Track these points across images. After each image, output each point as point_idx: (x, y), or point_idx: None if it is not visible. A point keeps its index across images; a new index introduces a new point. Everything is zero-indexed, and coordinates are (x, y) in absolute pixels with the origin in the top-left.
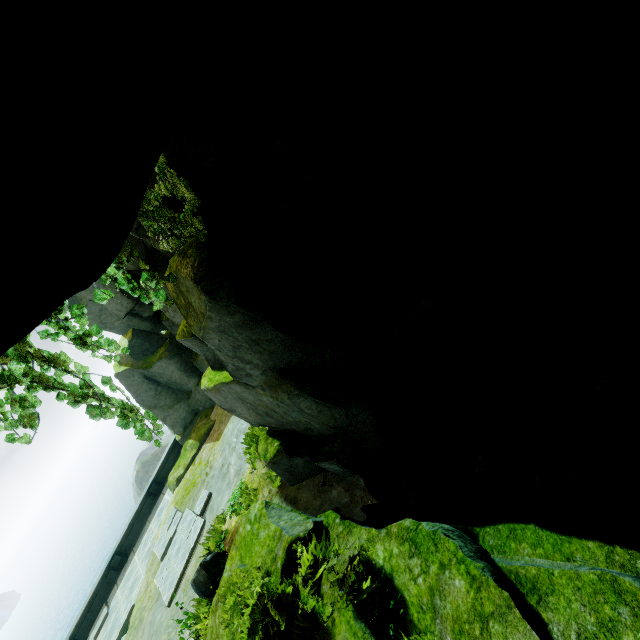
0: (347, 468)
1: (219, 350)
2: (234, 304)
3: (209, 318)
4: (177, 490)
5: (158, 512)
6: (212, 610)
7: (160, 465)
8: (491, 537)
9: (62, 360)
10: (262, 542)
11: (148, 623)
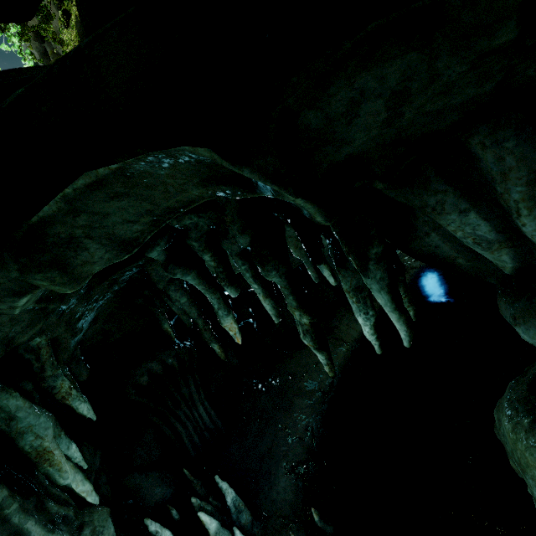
0: None
1: None
2: None
3: None
4: None
5: None
6: None
7: None
8: None
9: None
10: None
11: None
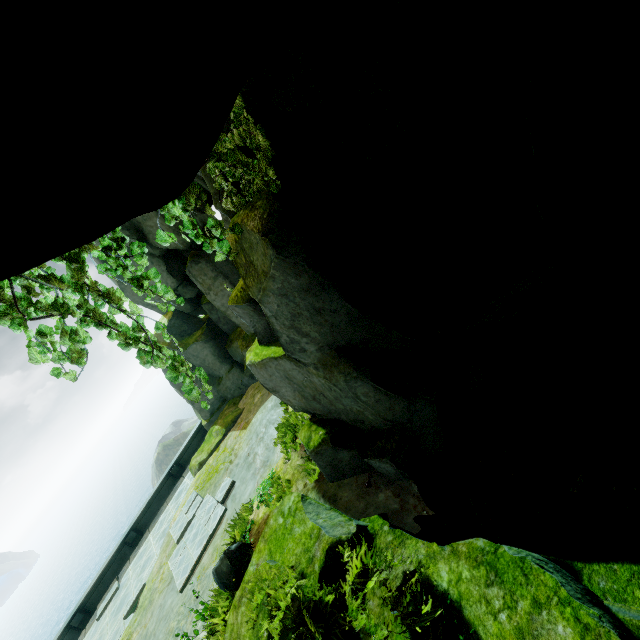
0: (401, 470)
1: (275, 317)
2: (303, 262)
3: (272, 277)
4: (198, 474)
5: (177, 494)
6: (234, 605)
7: (183, 448)
8: (602, 578)
9: (118, 297)
10: (297, 539)
11: (158, 606)
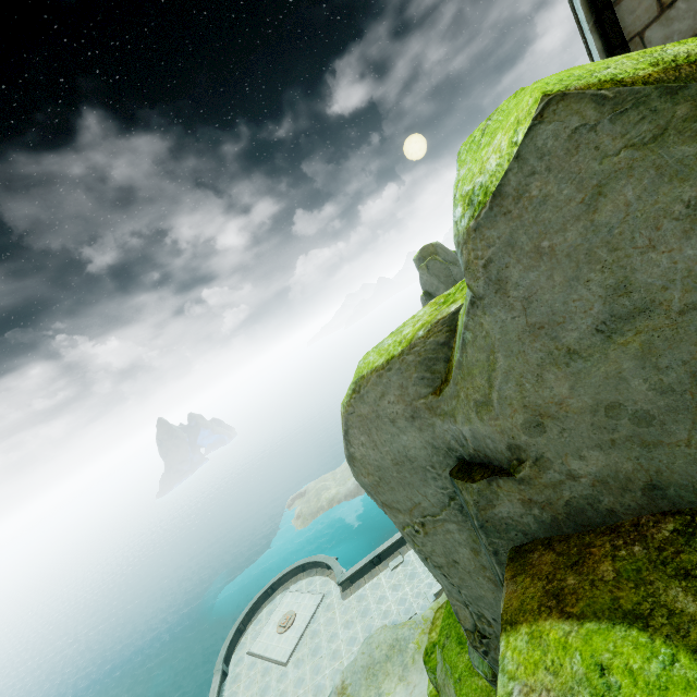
0: None
1: None
2: None
3: None
4: None
5: None
6: None
7: None
8: None
9: None
10: None
11: None
